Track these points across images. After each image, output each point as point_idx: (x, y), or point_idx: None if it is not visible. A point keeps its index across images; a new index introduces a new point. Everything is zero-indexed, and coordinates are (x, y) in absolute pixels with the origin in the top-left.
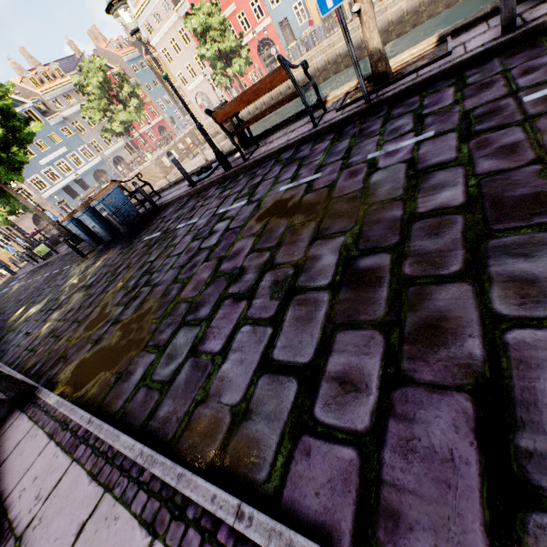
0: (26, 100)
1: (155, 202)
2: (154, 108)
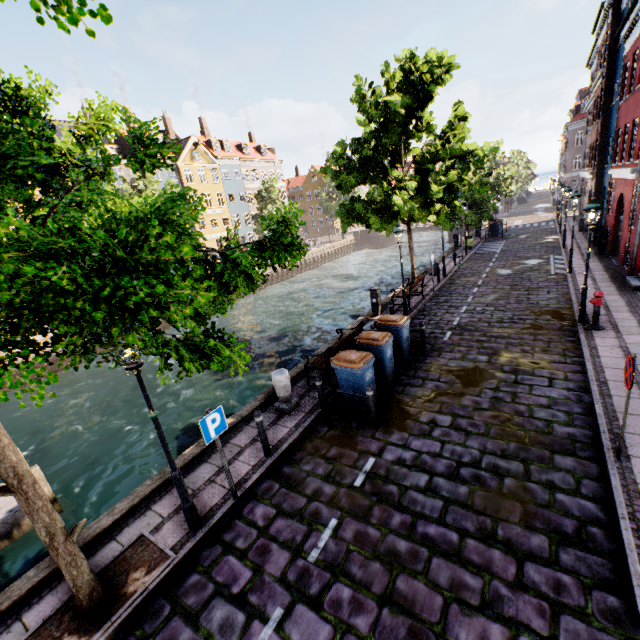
0: None
1: None
2: None
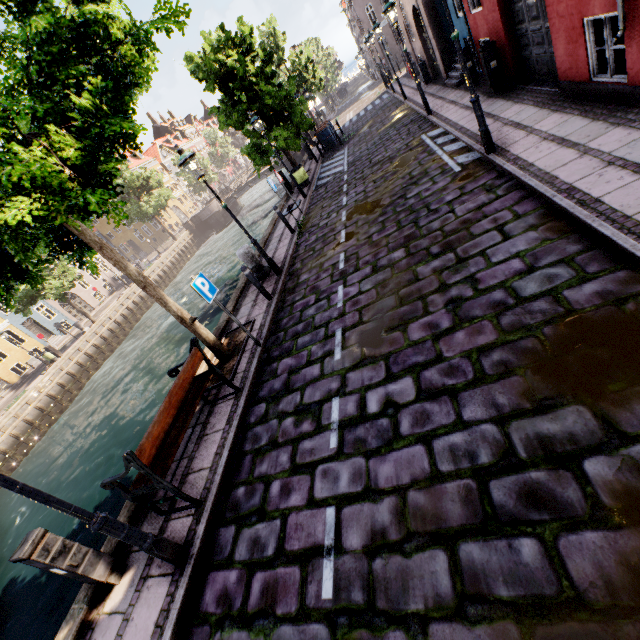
0: None
1: None
2: None
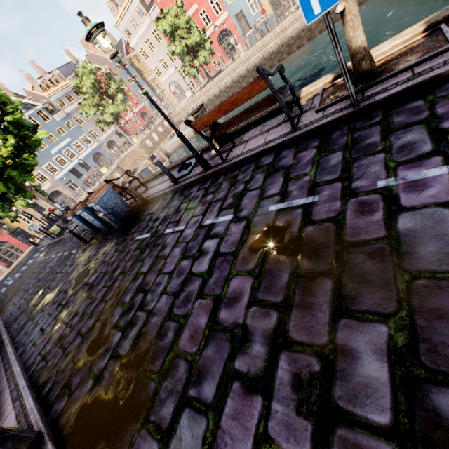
0: (37, 103)
1: (143, 193)
2: (136, 97)
